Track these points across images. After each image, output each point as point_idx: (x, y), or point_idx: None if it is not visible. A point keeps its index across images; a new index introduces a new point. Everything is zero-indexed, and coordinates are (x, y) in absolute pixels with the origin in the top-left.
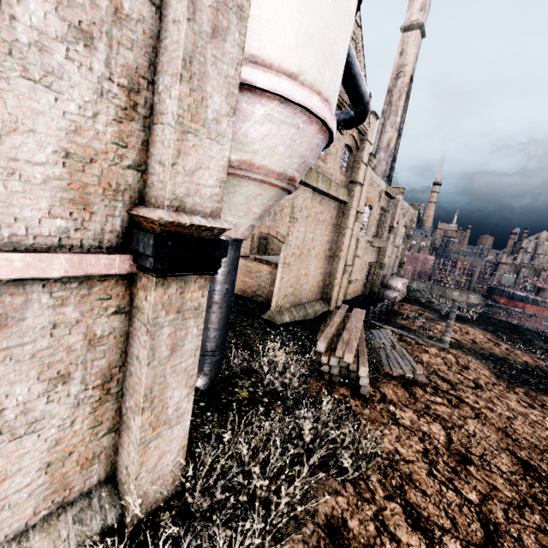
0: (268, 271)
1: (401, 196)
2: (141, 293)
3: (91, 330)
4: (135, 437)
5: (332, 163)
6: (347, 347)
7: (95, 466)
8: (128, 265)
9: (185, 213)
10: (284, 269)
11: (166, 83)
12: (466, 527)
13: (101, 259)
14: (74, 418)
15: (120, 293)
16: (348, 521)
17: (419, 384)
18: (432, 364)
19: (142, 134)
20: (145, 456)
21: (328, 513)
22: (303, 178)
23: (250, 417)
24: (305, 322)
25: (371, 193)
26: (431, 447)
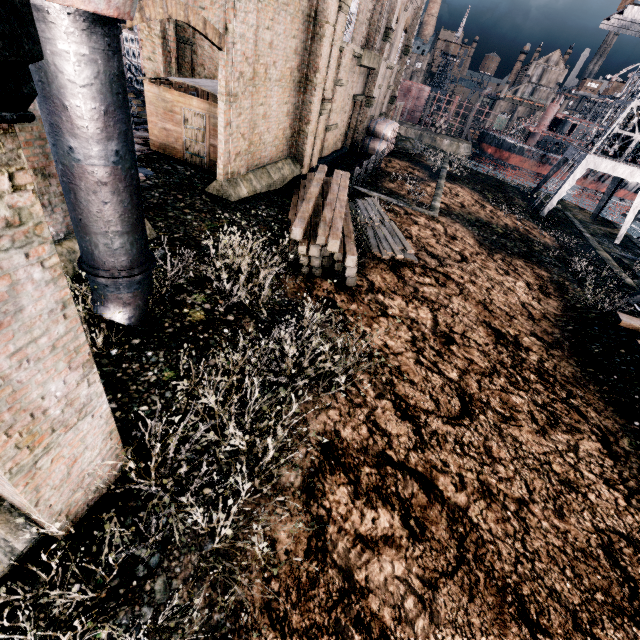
0: (202, 109)
1: None
2: None
3: None
4: None
5: None
6: (331, 231)
7: None
8: None
9: None
10: (229, 105)
11: None
12: (447, 405)
13: None
14: None
15: None
16: (342, 432)
17: (408, 265)
18: (422, 238)
19: None
20: (36, 480)
21: (320, 430)
22: None
23: (212, 346)
24: (270, 195)
25: None
26: (419, 334)
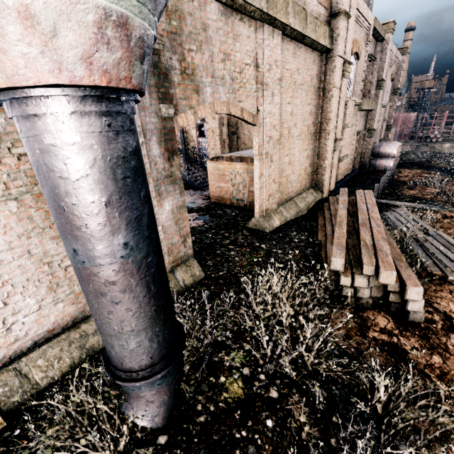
0: (243, 169)
1: (390, 35)
2: None
3: None
4: None
5: None
6: (378, 257)
7: None
8: None
9: None
10: (262, 161)
11: None
12: None
13: None
14: None
15: None
16: None
17: None
18: None
19: None
20: None
21: None
22: (264, 7)
23: None
24: (298, 220)
25: (356, 34)
26: None
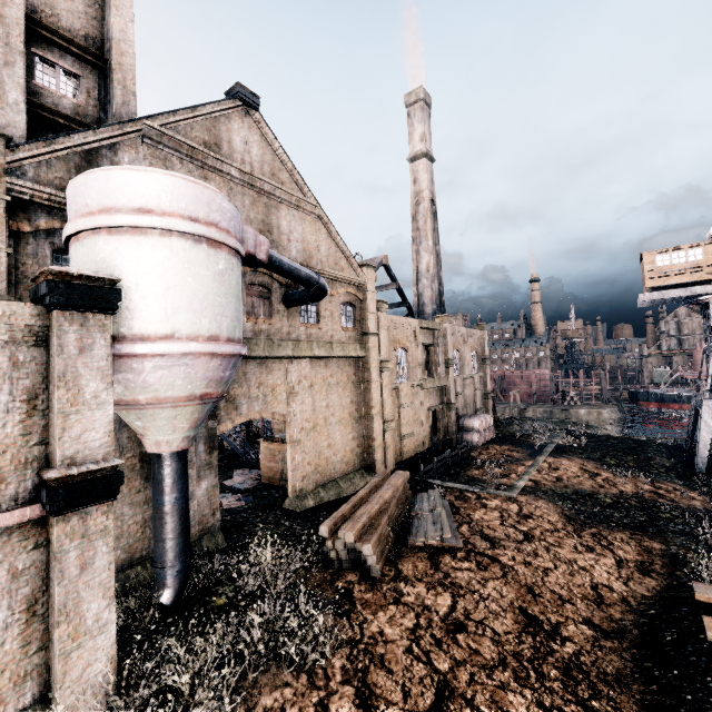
0: None
1: (447, 324)
2: (51, 529)
3: (13, 566)
4: (56, 649)
5: (329, 326)
6: (351, 524)
7: (28, 683)
8: (39, 511)
9: (76, 465)
10: (294, 448)
11: (52, 389)
12: (417, 697)
13: (15, 513)
14: (5, 639)
15: (37, 532)
16: (287, 710)
17: (451, 551)
18: (483, 521)
19: (43, 420)
20: (67, 666)
21: (268, 705)
22: (291, 353)
23: (216, 624)
24: (338, 501)
25: (399, 336)
26: (426, 621)
